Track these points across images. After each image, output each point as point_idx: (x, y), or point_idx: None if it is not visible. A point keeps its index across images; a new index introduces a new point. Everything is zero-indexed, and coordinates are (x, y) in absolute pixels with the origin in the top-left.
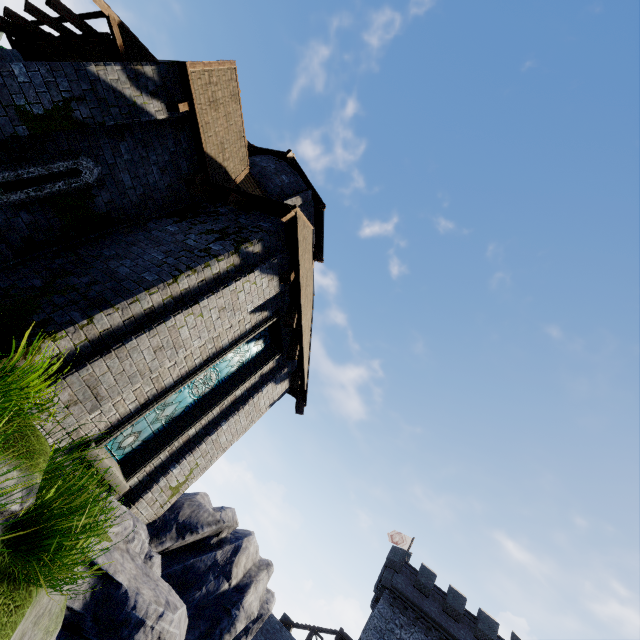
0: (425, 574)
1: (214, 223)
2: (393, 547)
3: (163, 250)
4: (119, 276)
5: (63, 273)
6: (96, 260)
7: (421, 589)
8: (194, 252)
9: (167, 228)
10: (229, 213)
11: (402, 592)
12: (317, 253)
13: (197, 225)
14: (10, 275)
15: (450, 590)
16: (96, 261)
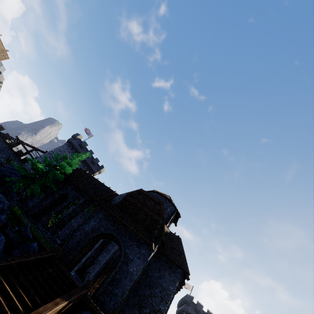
0: (199, 306)
1: (165, 270)
2: (187, 294)
3: (159, 290)
4: (154, 307)
5: (140, 306)
6: (145, 298)
7: (197, 312)
8: (167, 291)
9: (154, 274)
10: (167, 262)
11: (190, 313)
12: (175, 223)
13: (161, 272)
14: (128, 308)
15: (208, 312)
16: (145, 298)
